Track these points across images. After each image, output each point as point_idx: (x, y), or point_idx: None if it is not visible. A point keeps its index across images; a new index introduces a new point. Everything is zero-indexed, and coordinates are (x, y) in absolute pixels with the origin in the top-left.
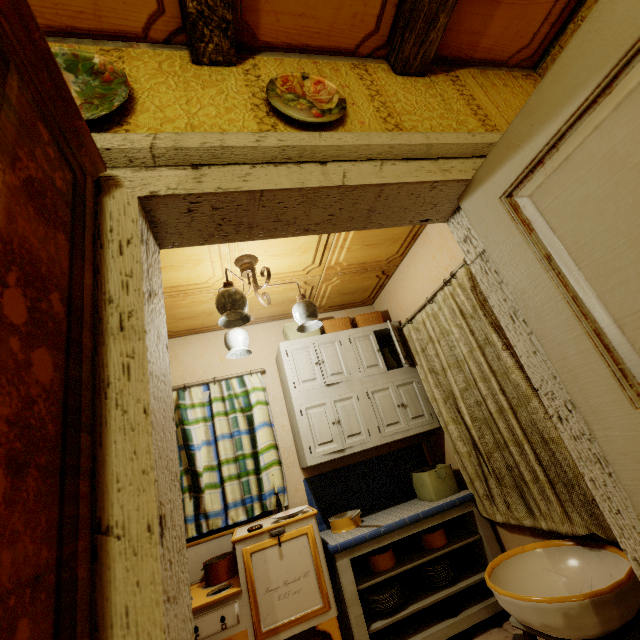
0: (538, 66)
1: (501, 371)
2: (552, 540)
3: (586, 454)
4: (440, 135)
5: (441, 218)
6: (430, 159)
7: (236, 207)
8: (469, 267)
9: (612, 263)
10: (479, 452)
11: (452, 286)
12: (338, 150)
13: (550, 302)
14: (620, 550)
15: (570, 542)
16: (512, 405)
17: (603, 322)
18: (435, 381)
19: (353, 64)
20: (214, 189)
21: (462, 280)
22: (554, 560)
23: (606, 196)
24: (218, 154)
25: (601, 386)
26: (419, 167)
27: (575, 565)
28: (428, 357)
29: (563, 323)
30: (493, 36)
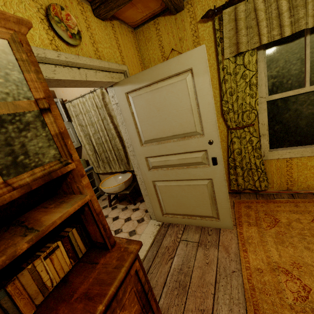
0: (135, 29)
1: (108, 129)
2: (115, 174)
3: (132, 154)
4: (112, 64)
5: (106, 87)
6: (108, 72)
7: (48, 81)
8: (102, 90)
9: (143, 120)
10: (97, 154)
11: (94, 94)
12: (84, 65)
13: (131, 123)
14: (130, 172)
15: (119, 173)
16: (110, 139)
17: (140, 130)
18: (81, 129)
19: (78, 1)
20: (45, 77)
21: (98, 94)
22: (115, 178)
23: (145, 107)
24: (43, 59)
25: (137, 142)
26: (106, 75)
27: (120, 178)
28: (78, 119)
29: (133, 129)
30: (126, 15)
